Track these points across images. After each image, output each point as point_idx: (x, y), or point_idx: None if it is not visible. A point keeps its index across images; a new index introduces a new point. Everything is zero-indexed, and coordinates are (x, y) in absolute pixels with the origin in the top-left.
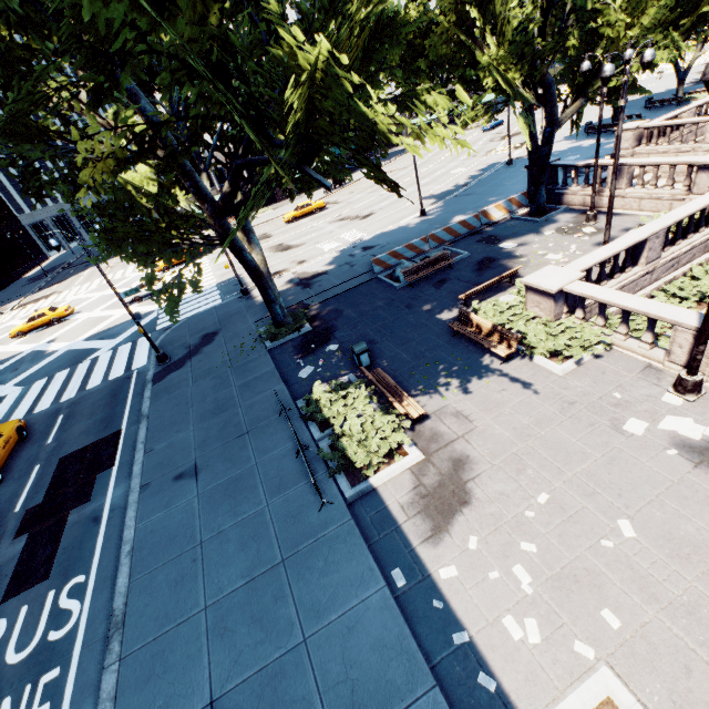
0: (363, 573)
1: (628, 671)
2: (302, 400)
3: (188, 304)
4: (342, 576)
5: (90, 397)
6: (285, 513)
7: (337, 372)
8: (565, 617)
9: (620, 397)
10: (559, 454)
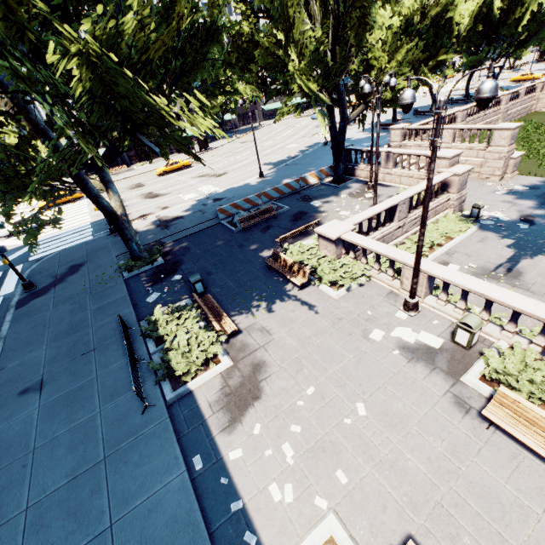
0: (170, 462)
1: (347, 515)
2: (145, 321)
3: (62, 239)
4: (152, 466)
5: None
6: (114, 417)
7: (178, 297)
8: (312, 479)
9: (371, 314)
10: (327, 357)
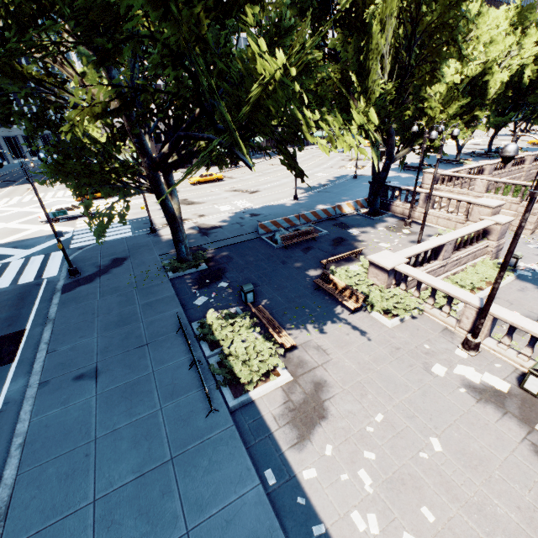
0: (242, 472)
1: None
2: (197, 323)
3: None
4: (224, 474)
5: None
6: (176, 416)
7: (226, 304)
8: (396, 512)
9: (429, 348)
10: (390, 385)
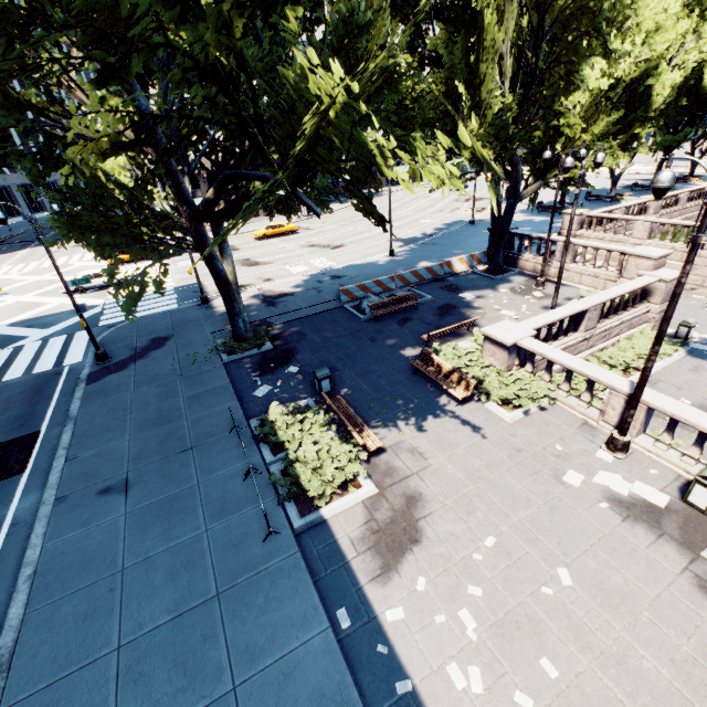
0: (307, 612)
1: None
2: (256, 420)
3: (140, 303)
4: (283, 615)
5: (6, 389)
6: (225, 540)
7: (295, 395)
8: (507, 665)
9: (561, 449)
10: (507, 499)
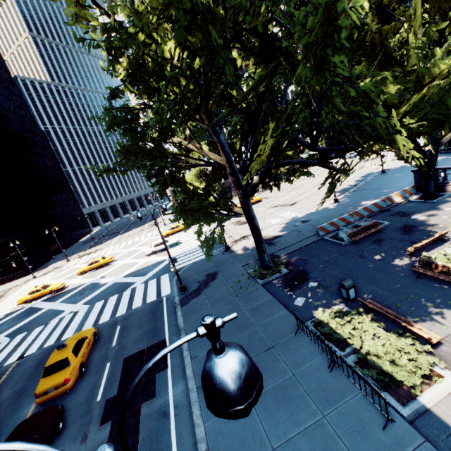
0: None
1: None
2: (310, 323)
3: (188, 255)
4: None
5: (136, 314)
6: (346, 426)
7: (327, 302)
8: None
9: None
10: None
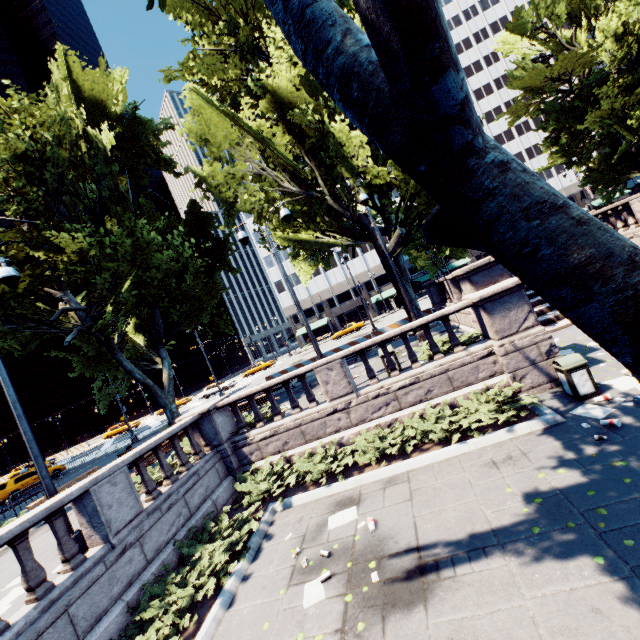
0: None
1: None
2: None
3: None
4: None
5: (98, 458)
6: None
7: None
8: None
9: None
10: None
